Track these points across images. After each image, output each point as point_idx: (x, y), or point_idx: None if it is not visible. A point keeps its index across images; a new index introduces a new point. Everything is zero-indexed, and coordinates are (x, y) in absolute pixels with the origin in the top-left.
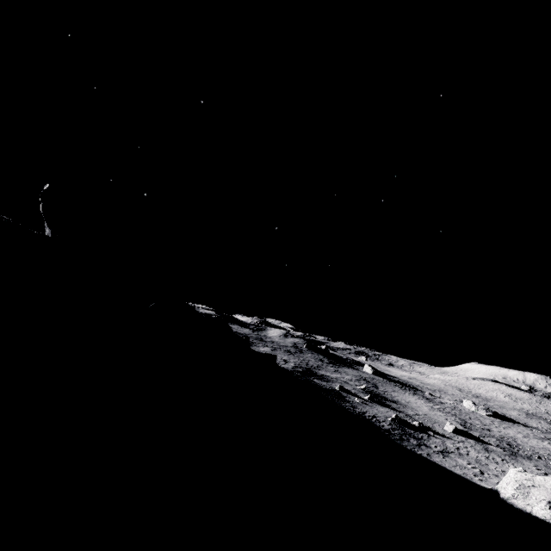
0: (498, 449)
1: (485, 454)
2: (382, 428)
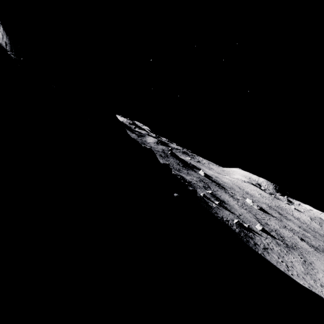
0: (281, 243)
1: (279, 247)
2: (236, 232)
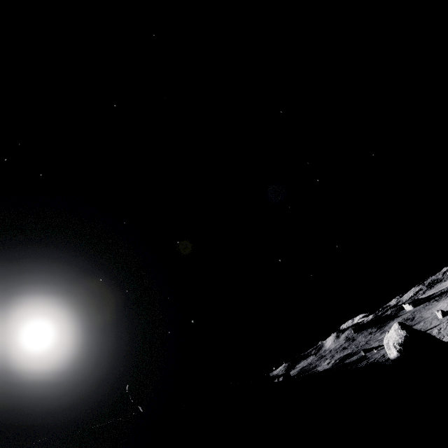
0: None
1: None
2: (383, 360)
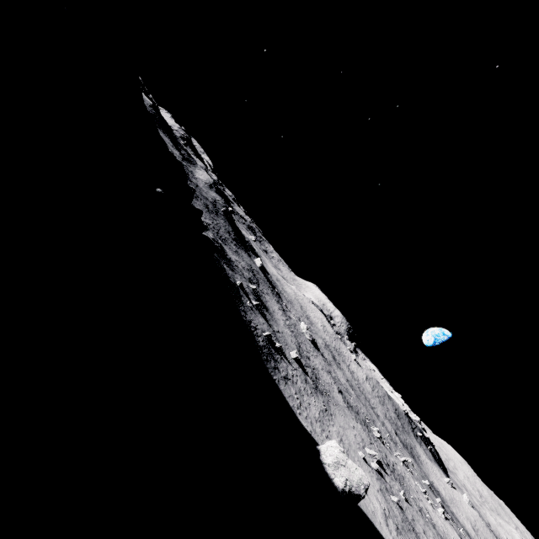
0: (311, 382)
1: (304, 385)
2: (259, 344)
